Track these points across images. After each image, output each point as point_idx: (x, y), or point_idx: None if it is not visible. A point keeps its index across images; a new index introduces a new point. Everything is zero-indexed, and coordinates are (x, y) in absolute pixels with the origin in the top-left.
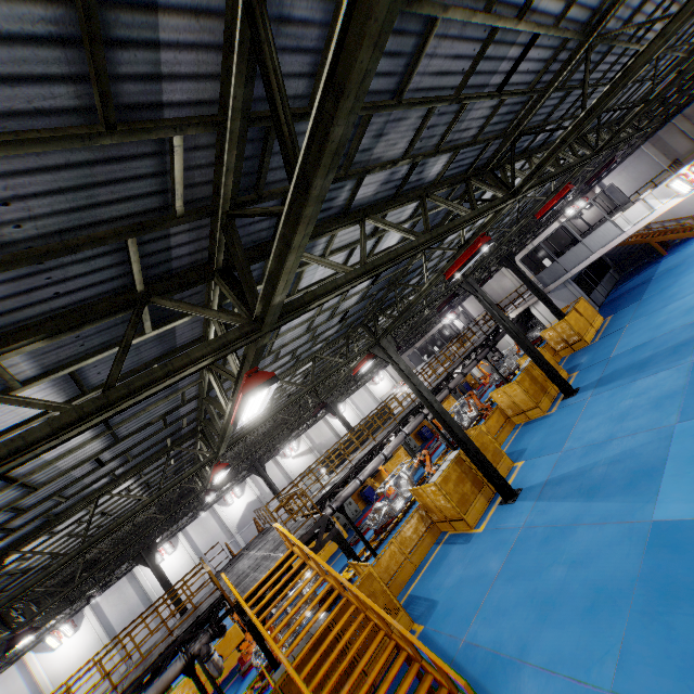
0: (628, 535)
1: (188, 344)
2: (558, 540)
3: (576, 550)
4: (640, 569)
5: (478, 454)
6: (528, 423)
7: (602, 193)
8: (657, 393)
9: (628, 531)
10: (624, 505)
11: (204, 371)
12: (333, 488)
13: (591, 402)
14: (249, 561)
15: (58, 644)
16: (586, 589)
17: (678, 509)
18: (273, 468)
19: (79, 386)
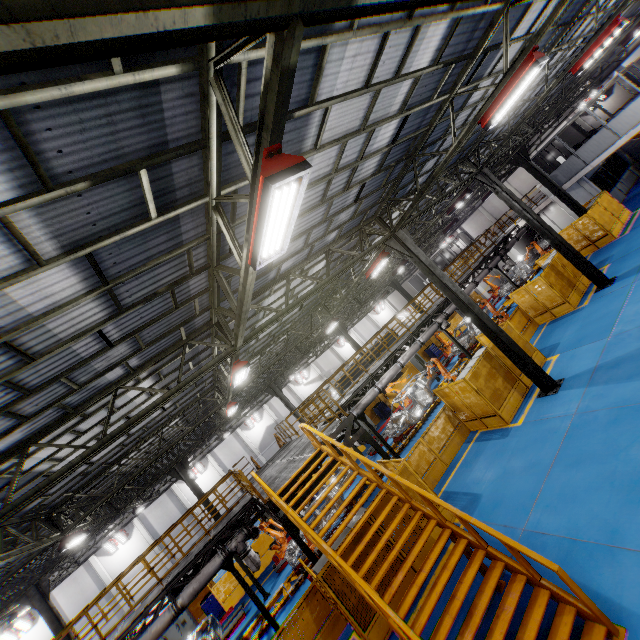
0: None
1: (183, 146)
2: (632, 419)
3: None
4: None
5: (512, 345)
6: (555, 321)
7: (620, 79)
8: None
9: None
10: None
11: (210, 213)
12: (351, 397)
13: (636, 286)
14: (276, 467)
15: (114, 550)
16: None
17: None
18: (287, 395)
19: (31, 162)
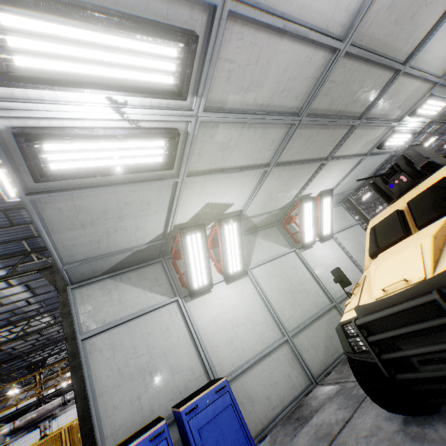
0: None
1: None
2: None
3: None
4: None
5: None
6: None
7: None
8: None
9: None
10: None
11: None
12: None
13: None
14: None
15: None
16: None
17: None
18: None
19: None
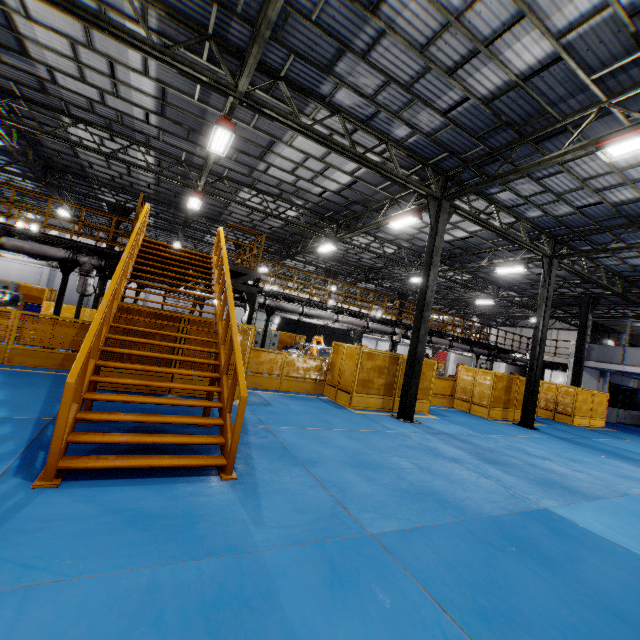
0: (507, 496)
1: None
2: (425, 455)
3: (437, 467)
4: (499, 515)
5: (418, 363)
6: (466, 412)
7: None
8: (630, 474)
9: (509, 495)
10: (521, 485)
11: None
12: (280, 293)
13: (544, 439)
14: None
15: None
16: (421, 484)
17: (590, 523)
18: None
19: None
